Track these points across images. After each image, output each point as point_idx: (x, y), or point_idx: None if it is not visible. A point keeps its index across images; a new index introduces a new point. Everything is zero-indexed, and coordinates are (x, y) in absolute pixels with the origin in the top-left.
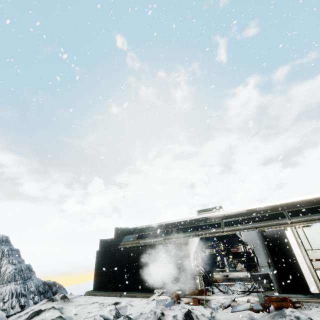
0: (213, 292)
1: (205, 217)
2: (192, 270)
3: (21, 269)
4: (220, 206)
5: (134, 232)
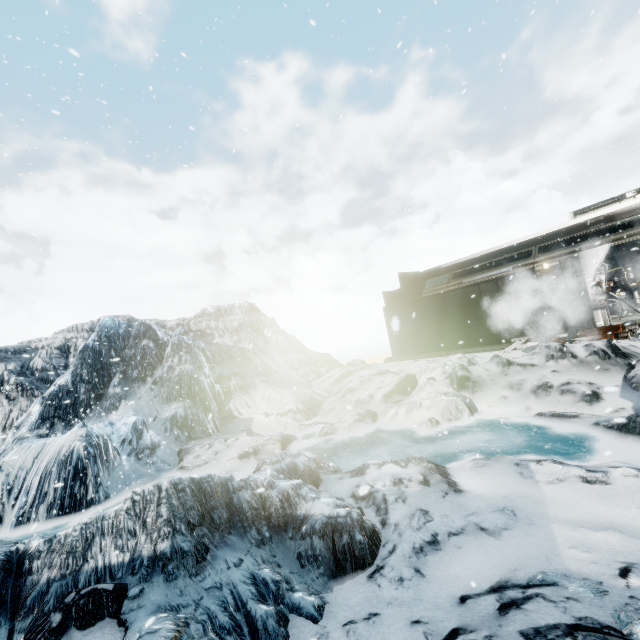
0: (639, 326)
1: (606, 214)
2: (590, 302)
3: (292, 339)
4: (639, 189)
5: (437, 274)
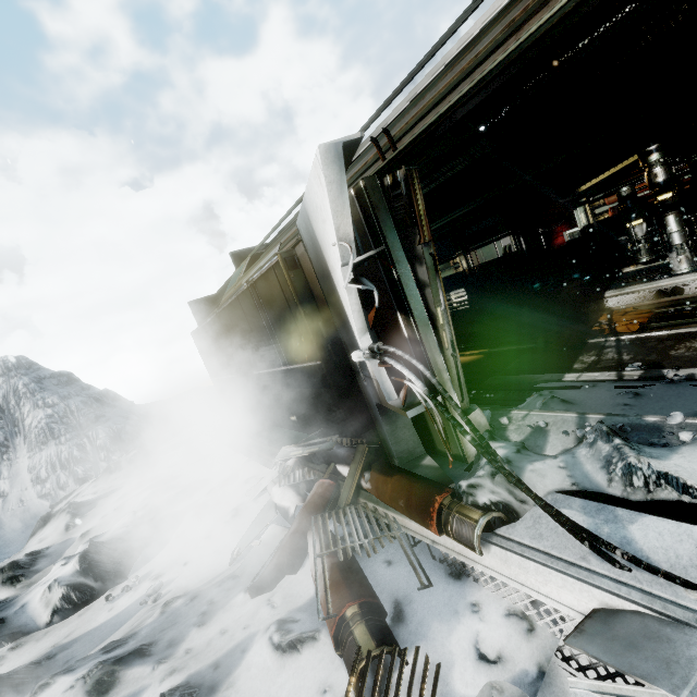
0: (511, 508)
1: None
2: (373, 384)
3: (70, 411)
4: None
5: None
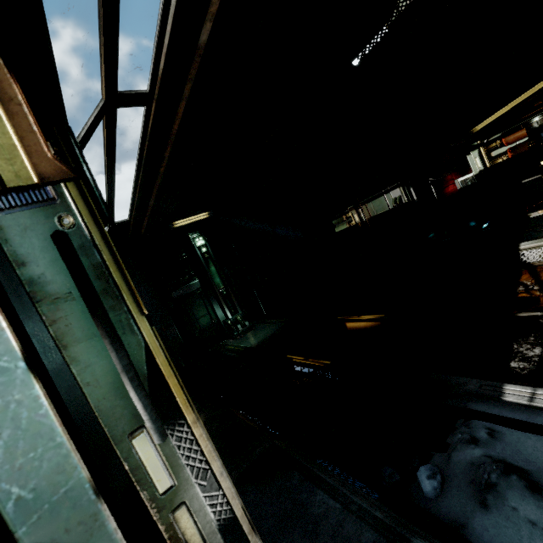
0: None
1: None
2: None
3: None
4: None
5: None
